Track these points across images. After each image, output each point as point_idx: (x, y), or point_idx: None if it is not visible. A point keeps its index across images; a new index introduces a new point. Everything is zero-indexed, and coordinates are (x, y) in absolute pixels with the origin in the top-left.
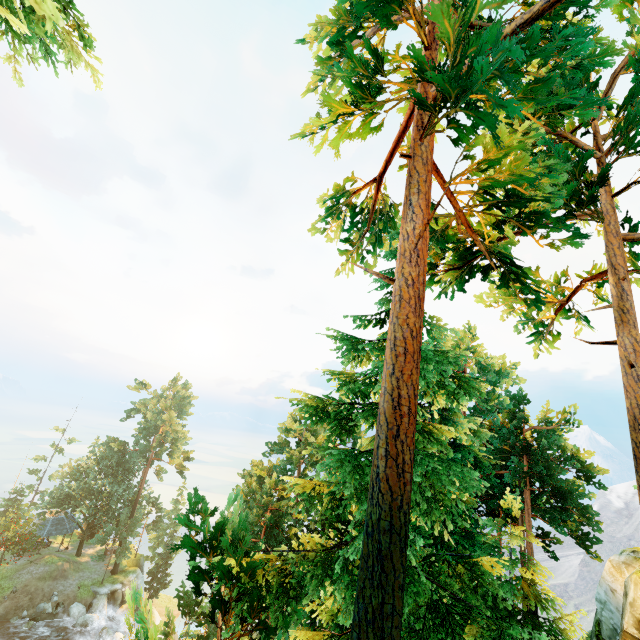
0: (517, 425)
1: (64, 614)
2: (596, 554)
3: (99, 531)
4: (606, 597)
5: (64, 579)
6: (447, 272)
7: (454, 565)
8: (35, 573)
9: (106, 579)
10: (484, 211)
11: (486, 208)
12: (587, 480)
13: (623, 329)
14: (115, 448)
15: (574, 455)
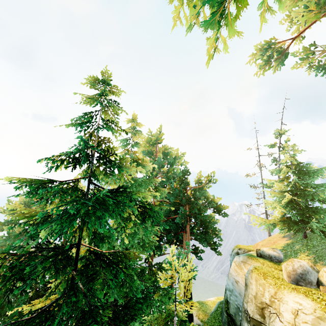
0: (184, 187)
1: None
2: (219, 252)
3: None
4: (233, 287)
5: None
6: None
7: None
8: None
9: None
10: None
11: None
12: (219, 213)
13: None
14: None
15: (212, 200)
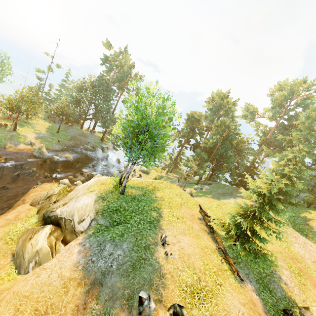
0: None
1: (95, 151)
2: None
3: (80, 121)
4: None
5: (87, 138)
6: None
7: None
8: (76, 132)
9: (101, 142)
10: None
11: None
12: None
13: None
14: (107, 81)
15: None
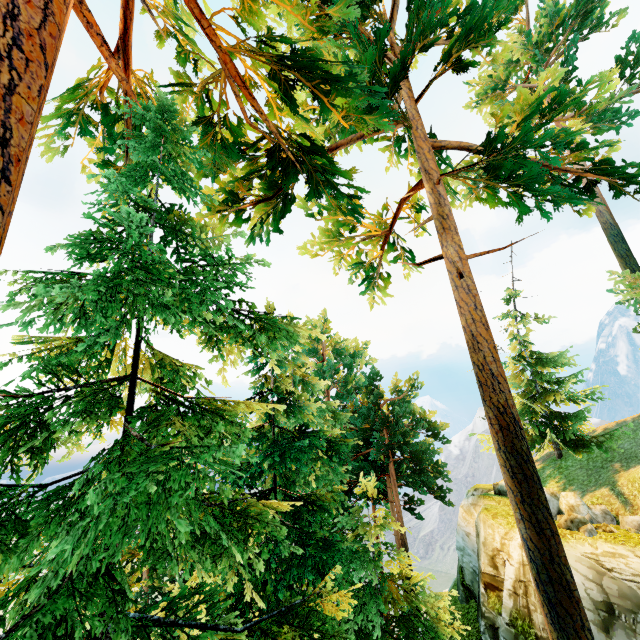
0: (375, 401)
1: None
2: (450, 502)
3: None
4: (464, 543)
5: None
6: (256, 206)
7: (277, 632)
8: None
9: None
10: (270, 79)
11: (270, 71)
12: (435, 437)
13: (446, 237)
14: None
15: (422, 417)
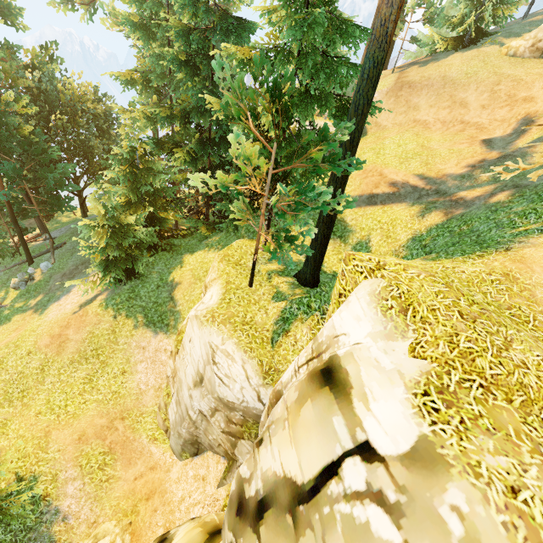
0: None
1: None
2: None
3: None
4: None
5: None
6: None
7: None
8: None
9: None
10: None
11: None
12: None
13: None
14: None
15: None
